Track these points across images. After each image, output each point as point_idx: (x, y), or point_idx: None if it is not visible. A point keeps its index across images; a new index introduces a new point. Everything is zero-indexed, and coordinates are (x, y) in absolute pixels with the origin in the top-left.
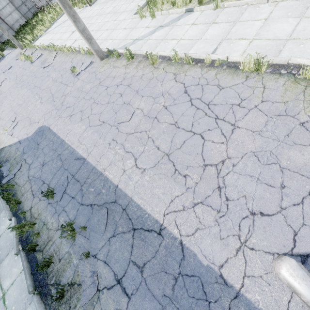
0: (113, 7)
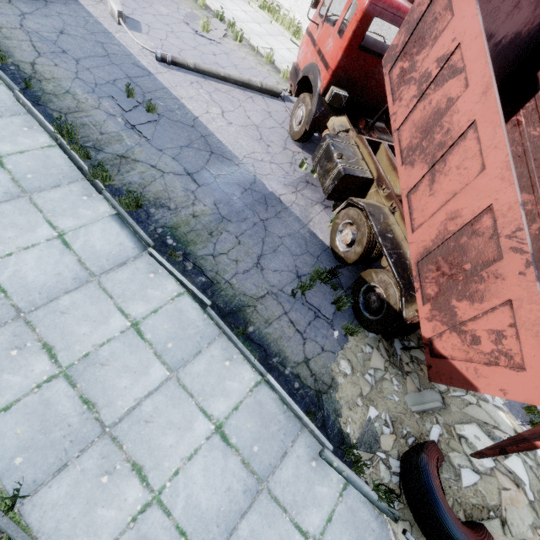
0: None
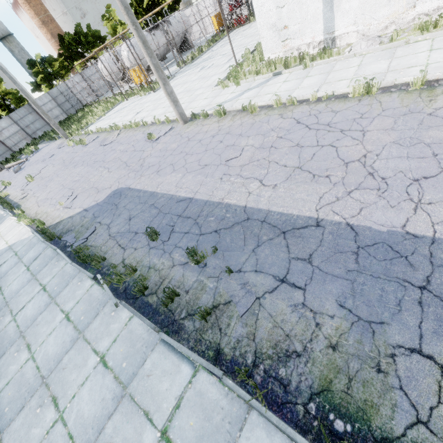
0: (185, 88)
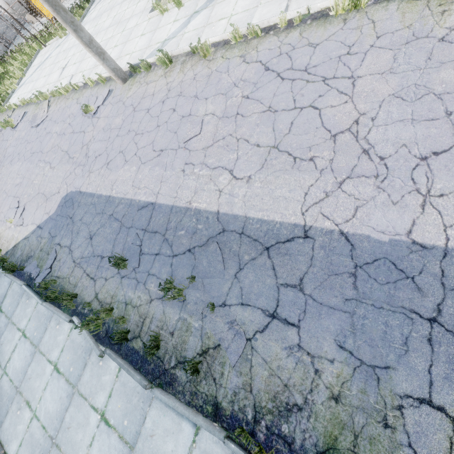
0: (113, 18)
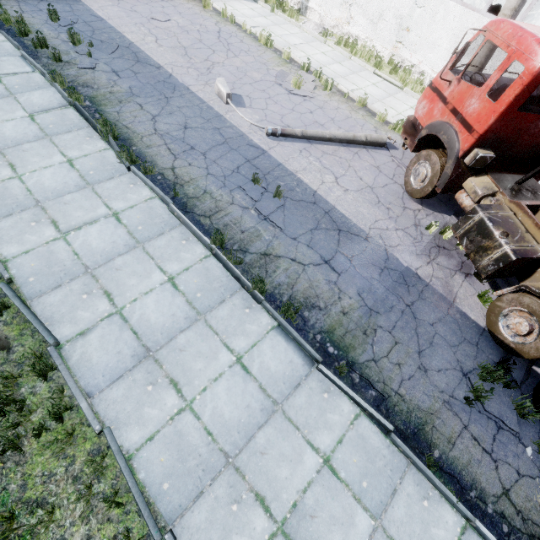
0: None
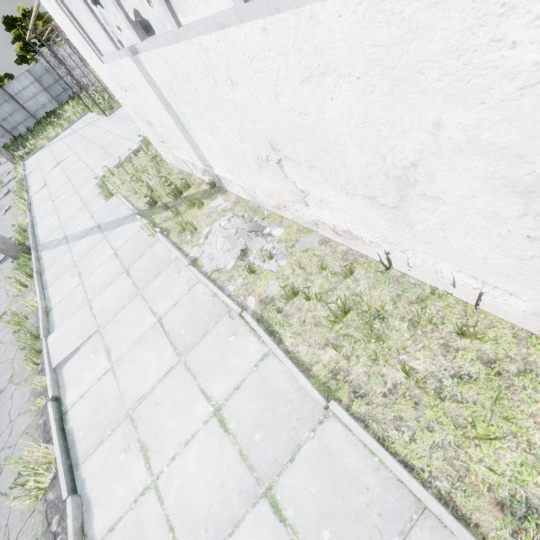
0: (113, 138)
